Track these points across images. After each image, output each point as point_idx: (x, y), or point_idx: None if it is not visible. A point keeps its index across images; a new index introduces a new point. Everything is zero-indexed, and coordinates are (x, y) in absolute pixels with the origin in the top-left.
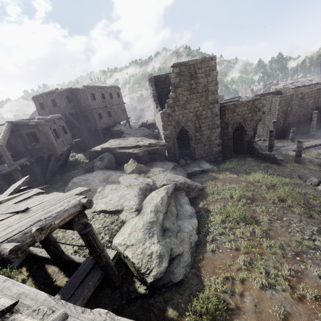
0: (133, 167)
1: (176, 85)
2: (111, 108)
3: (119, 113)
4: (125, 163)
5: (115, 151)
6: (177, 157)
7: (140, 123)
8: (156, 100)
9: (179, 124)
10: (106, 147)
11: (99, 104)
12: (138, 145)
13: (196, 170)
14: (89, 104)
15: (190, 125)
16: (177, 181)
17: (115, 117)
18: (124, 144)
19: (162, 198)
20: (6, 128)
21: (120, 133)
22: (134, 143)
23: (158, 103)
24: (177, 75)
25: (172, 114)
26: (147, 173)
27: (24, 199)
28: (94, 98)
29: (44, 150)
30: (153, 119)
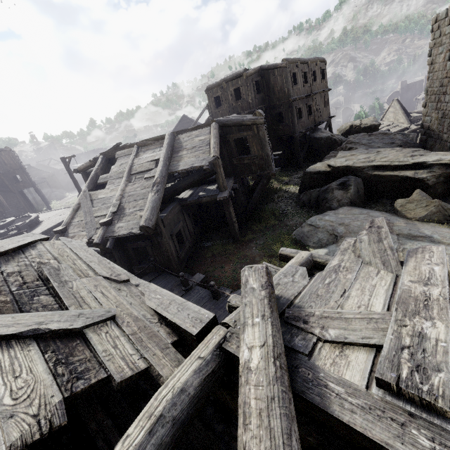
0: (428, 208)
1: None
2: (313, 98)
3: (320, 108)
4: (378, 196)
5: (363, 173)
6: None
7: (346, 126)
8: None
9: None
10: (344, 166)
11: (299, 91)
12: (423, 162)
13: None
14: (288, 92)
15: None
16: None
17: (316, 115)
18: (382, 161)
19: None
20: (215, 130)
21: (329, 143)
22: (406, 158)
23: None
24: None
25: None
26: None
27: None
28: (293, 81)
29: (254, 167)
30: (374, 118)
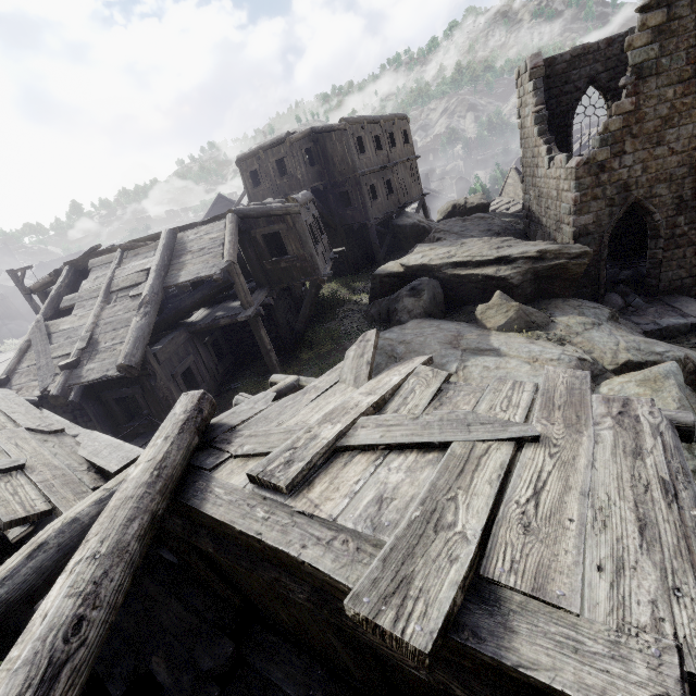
0: (508, 314)
1: (644, 70)
2: (393, 171)
3: (406, 183)
4: (464, 302)
5: (441, 273)
6: (601, 288)
7: (448, 207)
8: (544, 130)
9: (628, 193)
10: (419, 264)
11: (371, 162)
12: (507, 256)
13: (674, 323)
14: (352, 163)
15: (664, 194)
16: (664, 353)
17: (400, 193)
18: (463, 256)
19: (681, 404)
20: (232, 224)
21: (417, 232)
22: (490, 251)
23: (553, 138)
24: (654, 35)
25: (611, 165)
26: (549, 330)
27: (435, 394)
28: (360, 148)
29: (295, 272)
30: (482, 194)
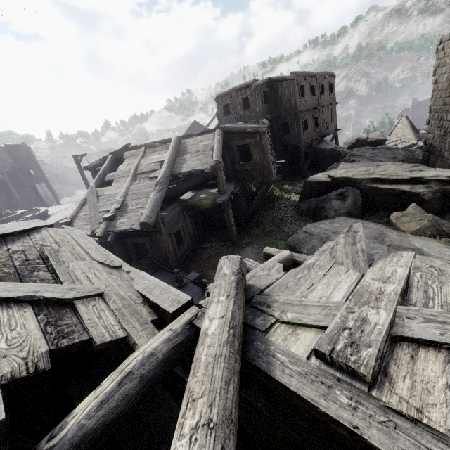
0: (422, 222)
1: None
2: (320, 111)
3: (327, 120)
4: (376, 208)
5: (361, 185)
6: None
7: (353, 140)
8: None
9: None
10: (344, 177)
11: (307, 103)
12: (421, 177)
13: None
14: (294, 103)
15: None
16: None
17: (322, 127)
18: (381, 174)
19: None
20: (219, 136)
21: (334, 155)
22: (404, 173)
23: None
24: None
25: None
26: None
27: None
28: (301, 93)
29: (255, 173)
30: (381, 133)
